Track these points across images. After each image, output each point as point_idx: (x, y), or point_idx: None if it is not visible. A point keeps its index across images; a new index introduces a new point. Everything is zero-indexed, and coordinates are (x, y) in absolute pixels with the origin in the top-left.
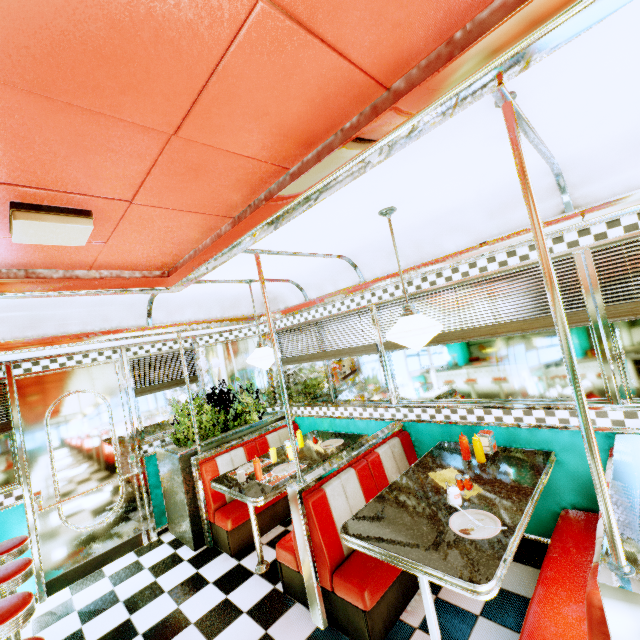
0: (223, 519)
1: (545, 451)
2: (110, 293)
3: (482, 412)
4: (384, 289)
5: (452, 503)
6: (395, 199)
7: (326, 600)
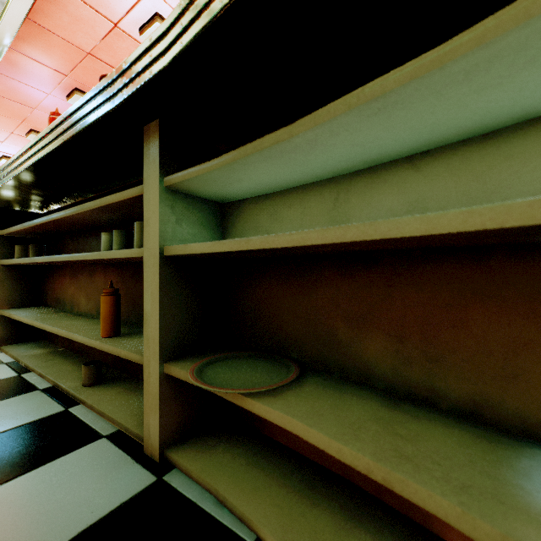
0: None
1: None
2: None
3: None
4: None
5: None
6: None
7: None
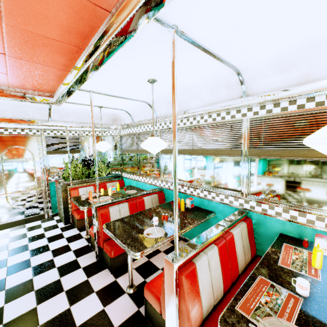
0: (76, 214)
1: (212, 211)
2: (20, 101)
3: (193, 189)
4: (165, 122)
5: (153, 223)
6: (152, 75)
7: (101, 251)
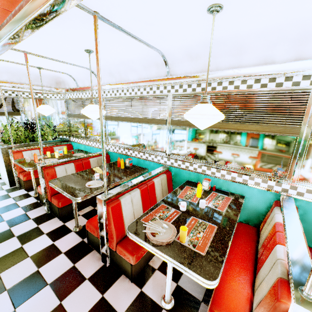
0: (22, 176)
1: (145, 168)
2: None
3: (132, 152)
4: (108, 91)
5: (95, 178)
6: (87, 46)
7: (50, 205)
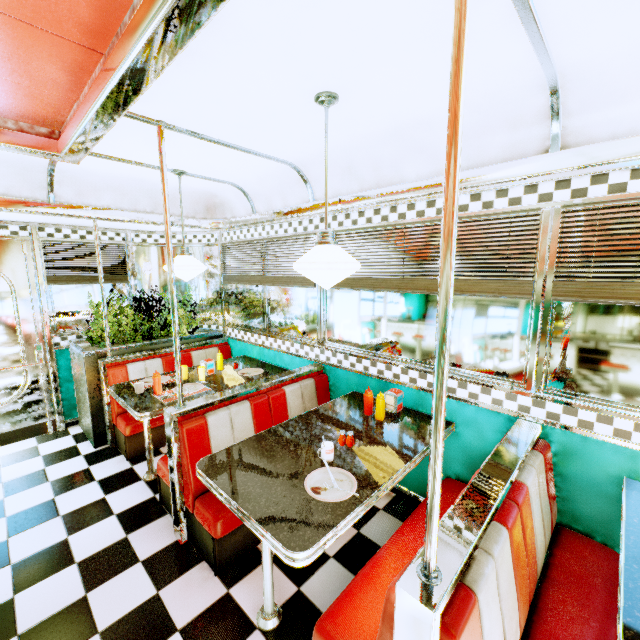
0: (122, 424)
1: (447, 421)
2: None
3: (399, 370)
4: (334, 216)
5: (322, 457)
6: (332, 78)
7: (188, 519)
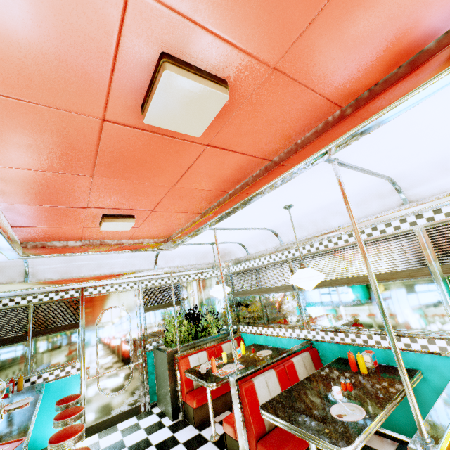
0: (191, 399)
1: (413, 369)
2: (137, 251)
3: (366, 337)
4: (296, 249)
5: (335, 397)
6: (290, 201)
7: None
